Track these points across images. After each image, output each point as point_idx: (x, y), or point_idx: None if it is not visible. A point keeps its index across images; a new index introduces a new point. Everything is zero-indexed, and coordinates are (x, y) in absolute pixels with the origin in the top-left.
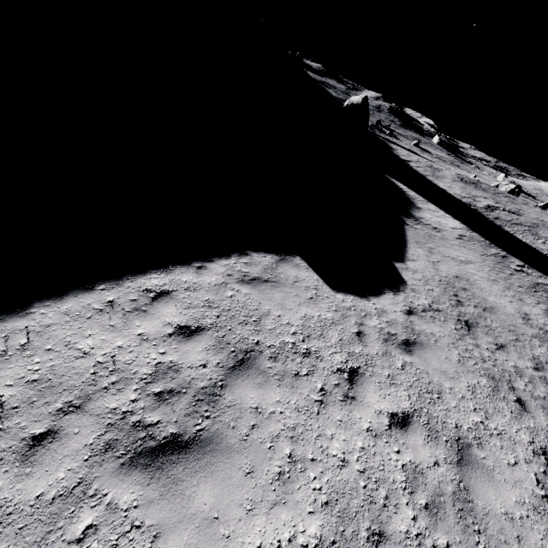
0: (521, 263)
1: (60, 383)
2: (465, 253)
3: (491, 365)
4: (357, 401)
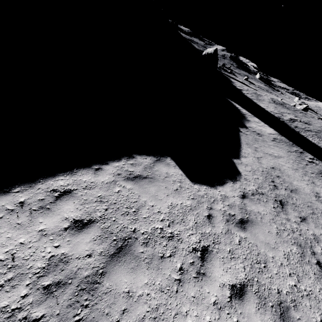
0: (311, 156)
1: None
2: (277, 150)
3: (298, 234)
4: (207, 276)
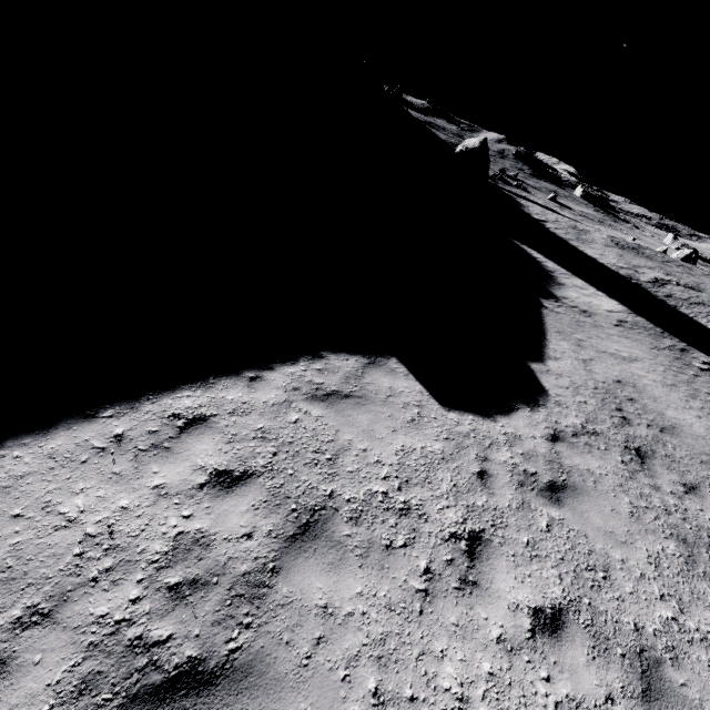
0: (707, 359)
1: (24, 572)
2: (628, 345)
3: (679, 519)
4: (481, 588)
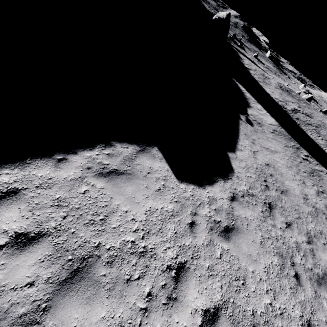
0: (307, 153)
1: None
2: (275, 144)
3: (281, 243)
4: (178, 302)
